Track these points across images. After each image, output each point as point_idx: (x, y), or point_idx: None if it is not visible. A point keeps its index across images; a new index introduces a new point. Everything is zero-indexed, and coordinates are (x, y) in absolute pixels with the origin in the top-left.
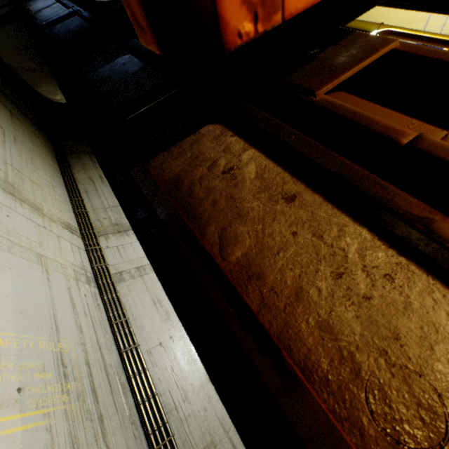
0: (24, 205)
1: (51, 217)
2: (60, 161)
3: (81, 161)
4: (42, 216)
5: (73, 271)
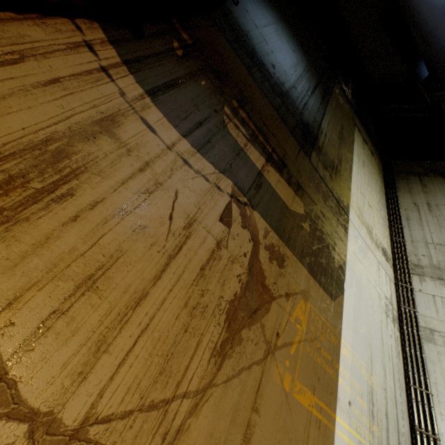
0: (363, 227)
1: (375, 242)
2: (386, 181)
3: (408, 183)
4: (371, 239)
5: (384, 304)
